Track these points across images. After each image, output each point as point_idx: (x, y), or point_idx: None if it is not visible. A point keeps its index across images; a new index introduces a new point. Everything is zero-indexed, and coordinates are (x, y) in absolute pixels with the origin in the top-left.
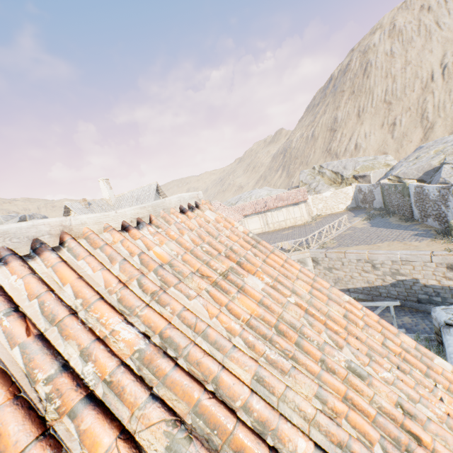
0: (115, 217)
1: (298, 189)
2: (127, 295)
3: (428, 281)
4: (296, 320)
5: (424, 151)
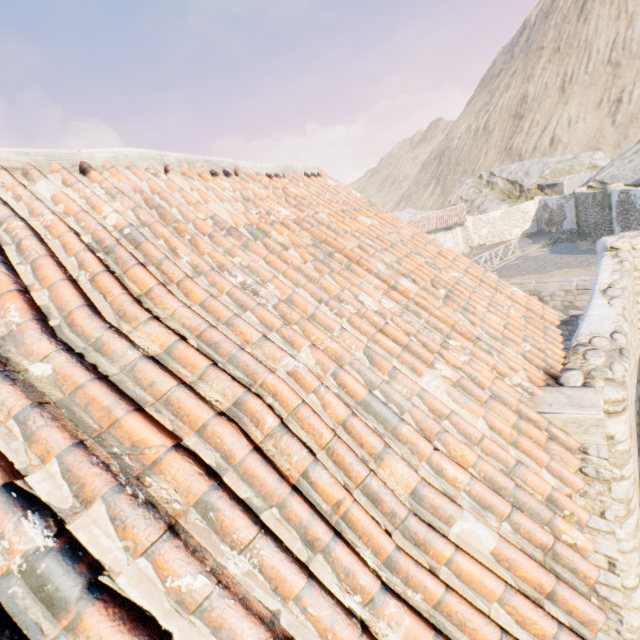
0: (261, 169)
1: (453, 207)
2: (281, 201)
3: None
4: (392, 239)
5: None
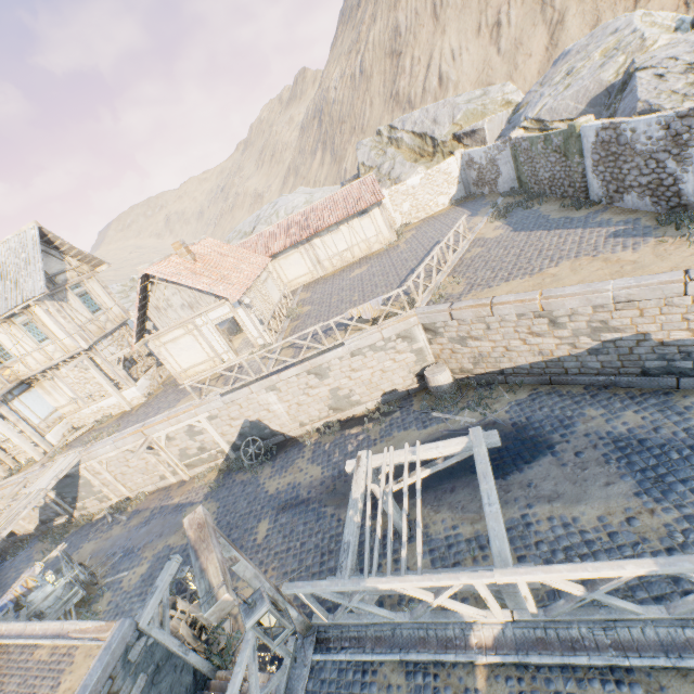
0: None
1: (361, 180)
2: None
3: (671, 334)
4: None
5: (578, 57)
